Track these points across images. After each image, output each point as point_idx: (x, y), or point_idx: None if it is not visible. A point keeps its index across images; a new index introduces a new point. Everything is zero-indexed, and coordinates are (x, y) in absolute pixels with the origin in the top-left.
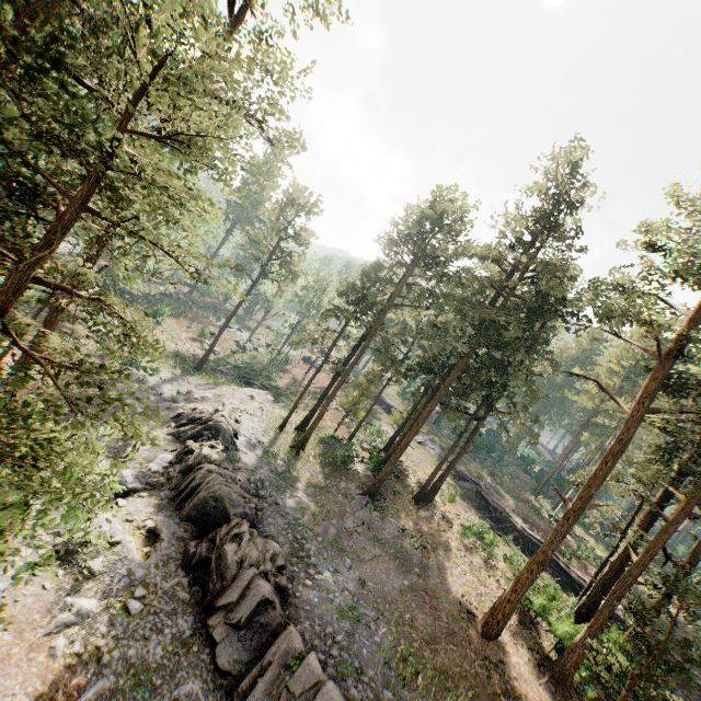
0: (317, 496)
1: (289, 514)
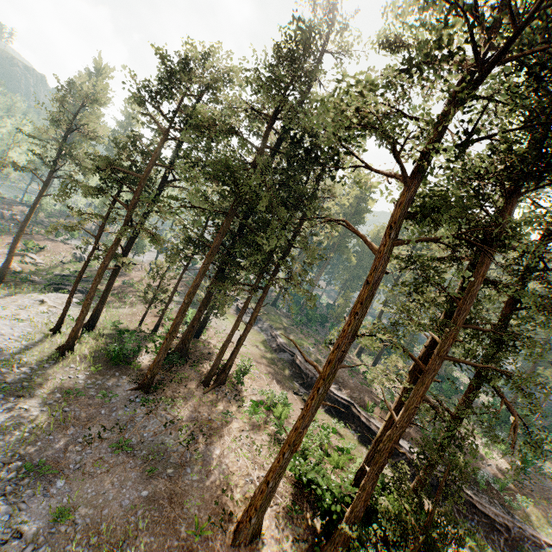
0: (60, 403)
1: None
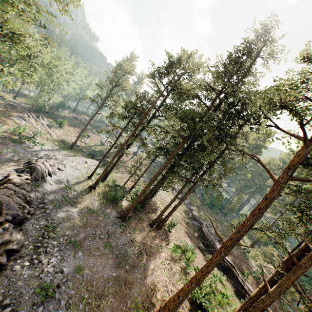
0: (86, 214)
1: (54, 220)
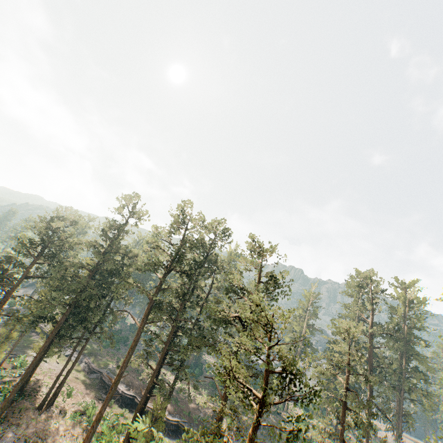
0: None
1: None
